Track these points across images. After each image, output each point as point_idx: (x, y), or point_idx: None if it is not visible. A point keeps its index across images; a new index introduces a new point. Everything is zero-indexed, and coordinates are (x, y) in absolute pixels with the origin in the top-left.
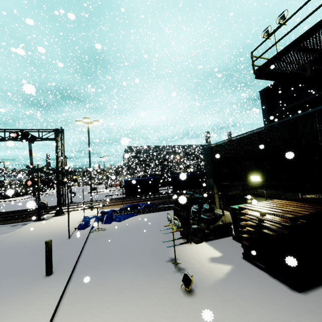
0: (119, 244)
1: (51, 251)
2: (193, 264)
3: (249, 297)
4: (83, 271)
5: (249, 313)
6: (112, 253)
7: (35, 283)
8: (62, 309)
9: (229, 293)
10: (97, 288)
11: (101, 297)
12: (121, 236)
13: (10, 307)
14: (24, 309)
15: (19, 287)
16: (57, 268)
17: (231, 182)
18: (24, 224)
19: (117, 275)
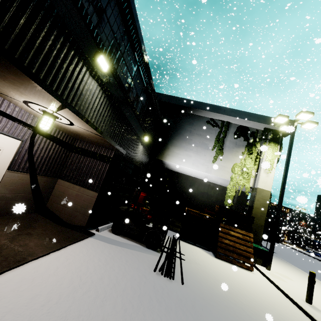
0: None
1: None
2: None
3: None
4: None
5: None
6: None
7: None
8: None
9: None
10: None
11: None
12: None
13: None
14: None
15: None
16: None
17: None
18: None
19: None
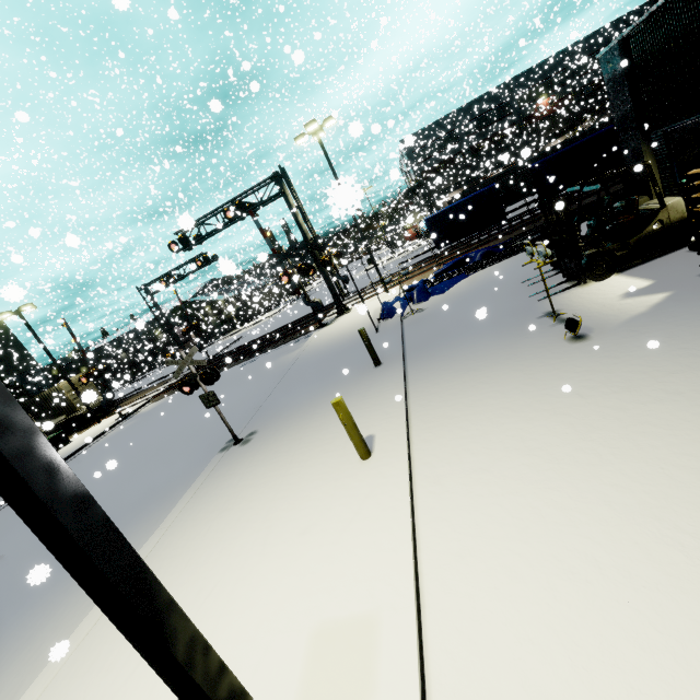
0: (454, 319)
1: (369, 340)
2: (588, 309)
3: (690, 321)
4: (416, 356)
5: (681, 336)
6: (448, 331)
7: (369, 374)
8: (411, 384)
9: (652, 325)
10: (443, 363)
11: (451, 368)
12: (452, 310)
13: (359, 391)
14: (373, 389)
15: (355, 379)
16: (383, 359)
17: (691, 118)
18: (306, 337)
19: (465, 348)
